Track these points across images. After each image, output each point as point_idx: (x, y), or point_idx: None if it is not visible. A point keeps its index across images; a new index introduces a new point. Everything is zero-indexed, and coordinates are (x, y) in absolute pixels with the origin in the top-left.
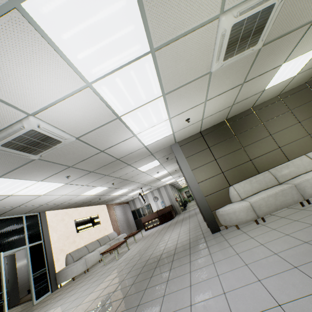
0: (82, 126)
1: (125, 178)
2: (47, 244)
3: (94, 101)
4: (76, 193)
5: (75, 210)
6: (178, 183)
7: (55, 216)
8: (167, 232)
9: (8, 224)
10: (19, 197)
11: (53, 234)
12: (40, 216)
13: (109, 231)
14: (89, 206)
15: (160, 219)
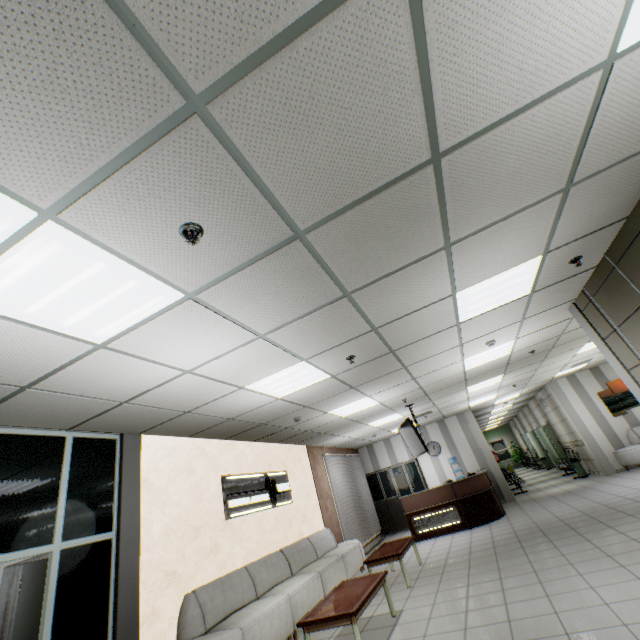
0: None
1: (394, 340)
2: (126, 548)
3: None
4: (231, 376)
5: (227, 448)
6: (491, 411)
7: (168, 455)
8: (552, 574)
9: (6, 454)
10: None
11: (154, 513)
12: (121, 446)
13: (314, 525)
14: (265, 442)
15: (463, 511)
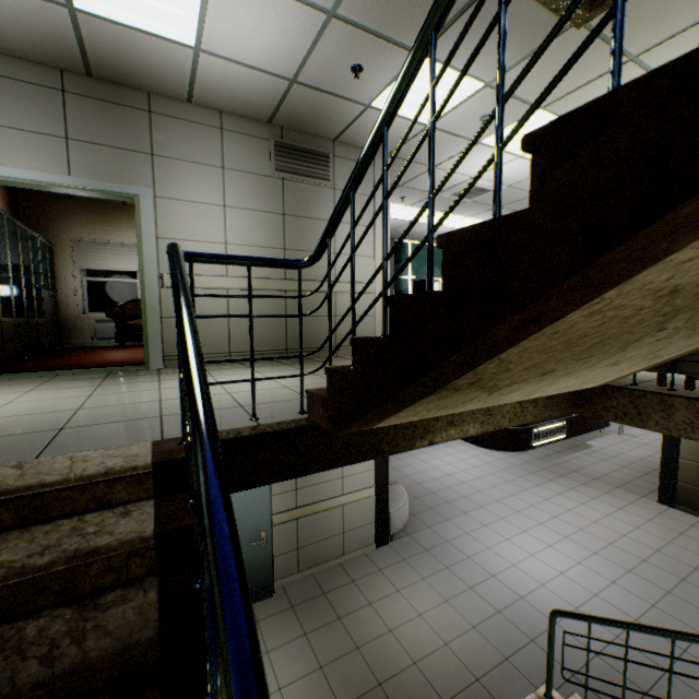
0: (513, 179)
1: None
2: None
3: (525, 163)
4: None
5: None
6: None
7: None
8: None
9: None
10: (446, 229)
11: None
12: None
13: None
14: None
15: None
